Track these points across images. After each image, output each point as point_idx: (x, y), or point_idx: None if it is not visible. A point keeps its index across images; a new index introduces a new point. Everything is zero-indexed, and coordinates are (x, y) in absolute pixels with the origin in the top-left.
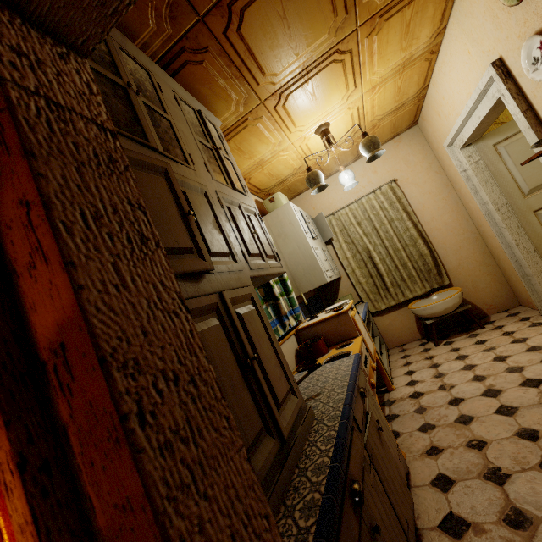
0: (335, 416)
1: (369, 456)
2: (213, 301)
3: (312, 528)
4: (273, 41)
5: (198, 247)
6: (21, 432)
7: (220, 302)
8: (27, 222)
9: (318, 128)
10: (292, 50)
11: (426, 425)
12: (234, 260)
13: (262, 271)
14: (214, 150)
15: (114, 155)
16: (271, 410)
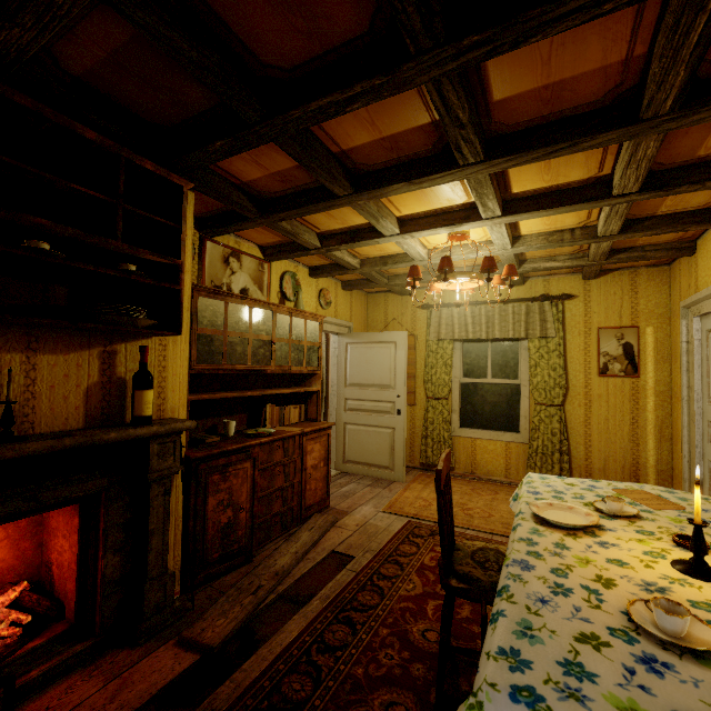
0: None
1: None
2: None
3: None
4: None
5: None
6: None
7: None
8: None
9: None
10: None
11: None
12: None
13: None
14: None
15: None
16: None
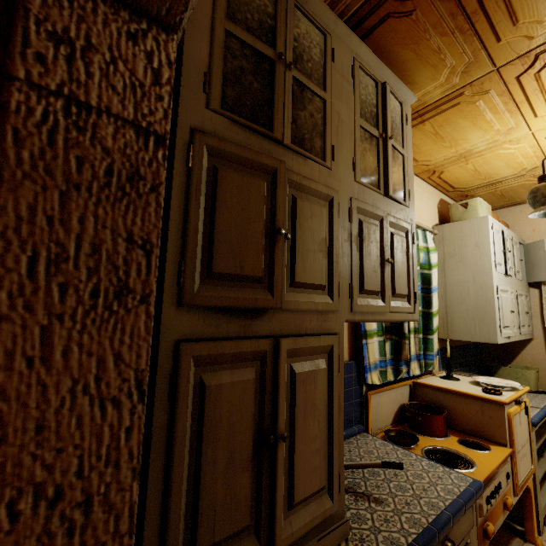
0: None
1: None
2: (262, 347)
3: None
4: None
5: (272, 277)
6: None
7: (272, 351)
8: None
9: None
10: None
11: None
12: (329, 295)
13: (371, 315)
14: (381, 139)
15: (144, 170)
16: (273, 509)
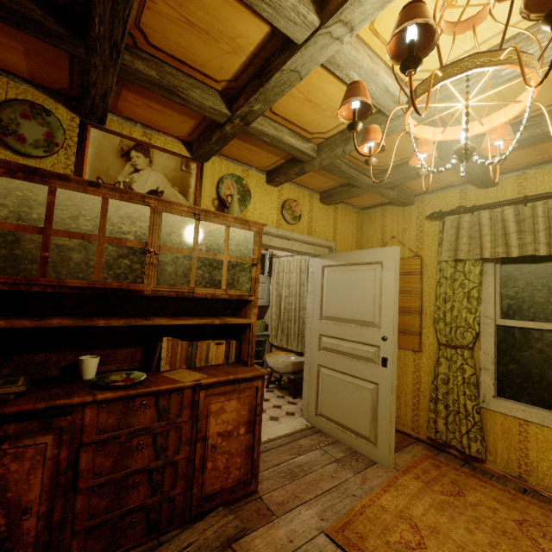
0: None
1: None
2: None
3: None
4: None
5: None
6: None
7: None
8: None
9: None
10: None
11: None
12: None
13: None
14: None
15: None
16: None
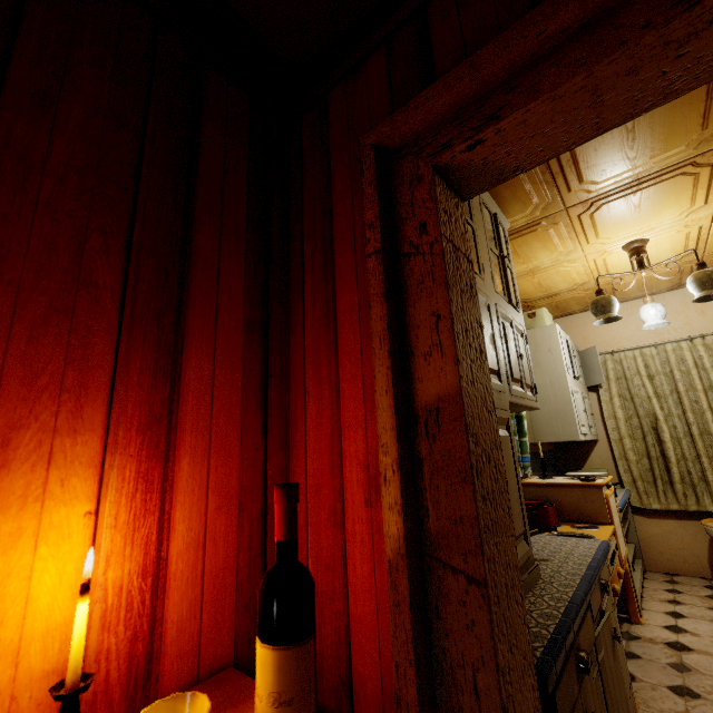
0: (569, 585)
1: (597, 653)
2: None
3: (538, 648)
4: (608, 151)
5: None
6: (402, 451)
7: None
8: (434, 327)
9: (629, 243)
10: (628, 161)
11: (684, 688)
12: (499, 379)
13: (518, 399)
14: (500, 258)
15: (472, 282)
16: None
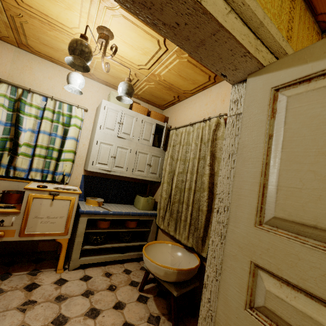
0: None
1: None
2: None
3: None
4: None
5: None
6: None
7: None
8: None
9: (97, 32)
10: None
11: None
12: None
13: None
14: None
15: None
16: None
